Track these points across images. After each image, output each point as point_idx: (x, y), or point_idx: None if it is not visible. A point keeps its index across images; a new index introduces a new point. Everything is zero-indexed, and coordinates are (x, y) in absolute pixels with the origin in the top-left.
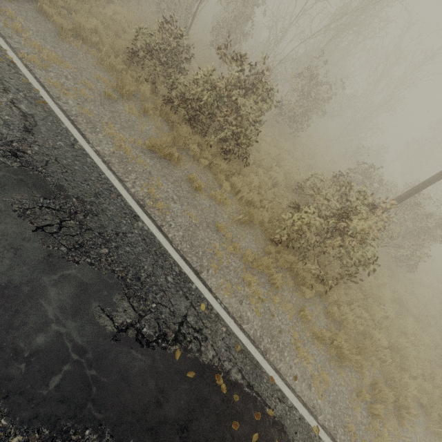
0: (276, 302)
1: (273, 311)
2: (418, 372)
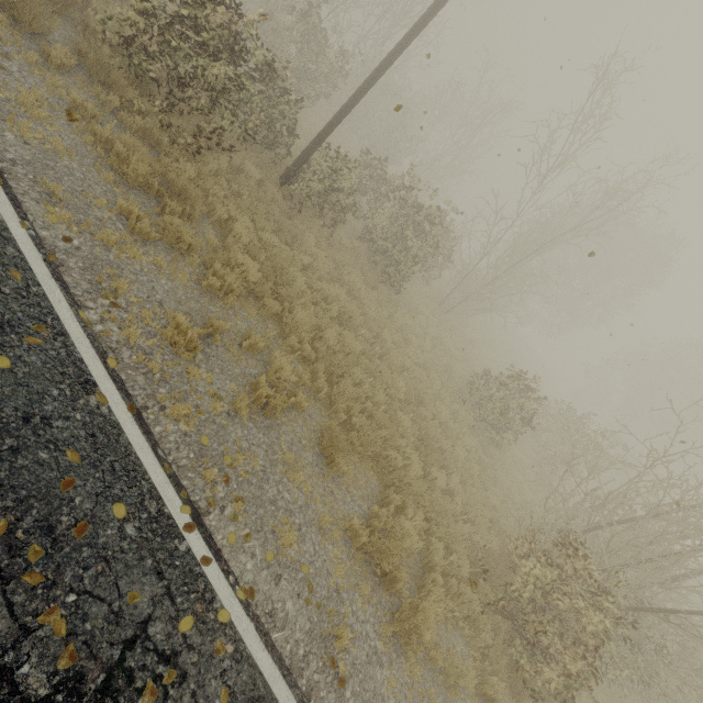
0: (33, 63)
1: (14, 57)
2: (308, 317)
